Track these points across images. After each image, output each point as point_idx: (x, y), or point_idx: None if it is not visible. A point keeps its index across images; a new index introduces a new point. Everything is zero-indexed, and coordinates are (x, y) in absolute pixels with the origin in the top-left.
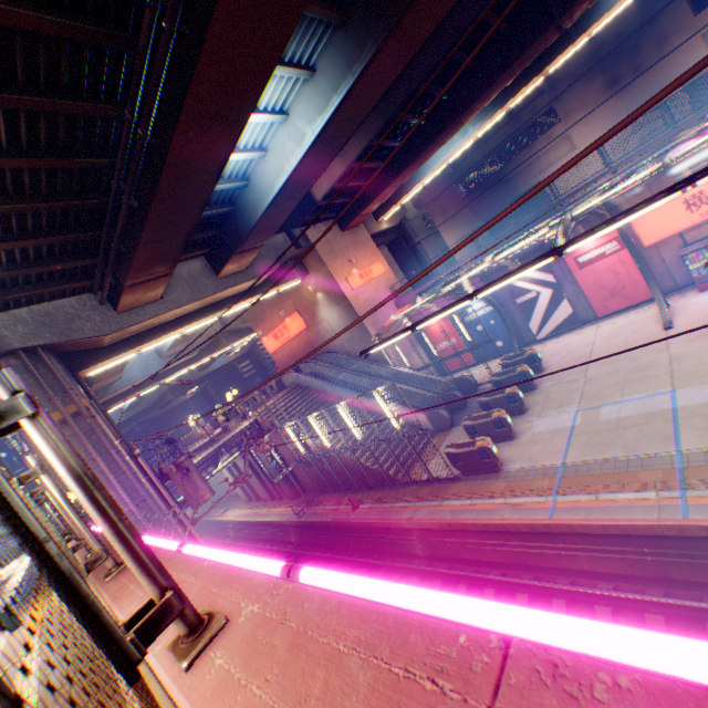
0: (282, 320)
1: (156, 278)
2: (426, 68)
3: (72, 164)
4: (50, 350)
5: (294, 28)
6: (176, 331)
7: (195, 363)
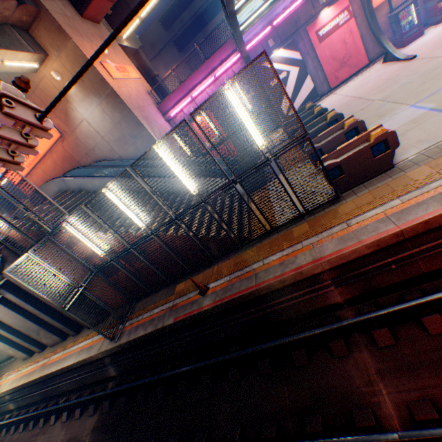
0: None
1: None
2: None
3: None
4: None
5: None
6: None
7: None
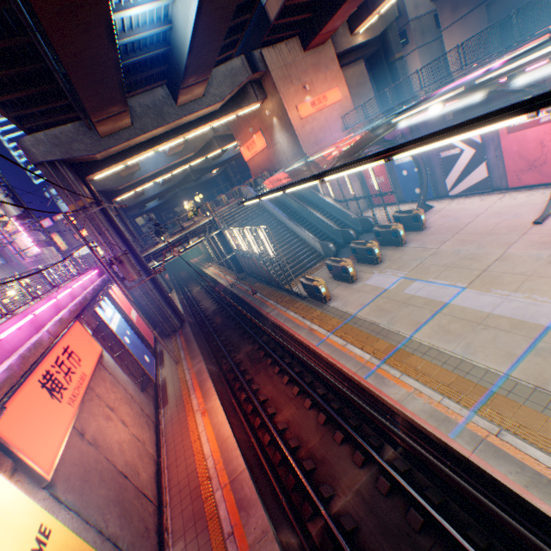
0: (252, 136)
1: (116, 115)
2: None
3: (2, 45)
4: (63, 163)
5: None
6: (149, 150)
7: (192, 162)
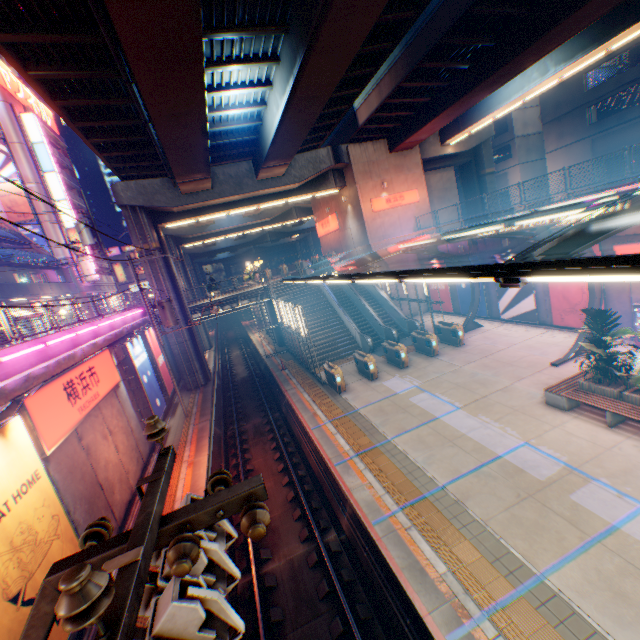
0: (328, 215)
1: (199, 180)
2: (447, 23)
3: (122, 124)
4: (143, 209)
5: (203, 73)
6: (222, 212)
7: (267, 226)
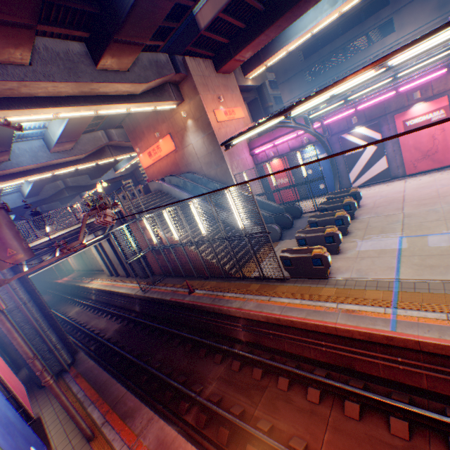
0: (157, 141)
1: (14, 24)
2: None
3: None
4: None
5: None
6: (47, 109)
7: (81, 164)
